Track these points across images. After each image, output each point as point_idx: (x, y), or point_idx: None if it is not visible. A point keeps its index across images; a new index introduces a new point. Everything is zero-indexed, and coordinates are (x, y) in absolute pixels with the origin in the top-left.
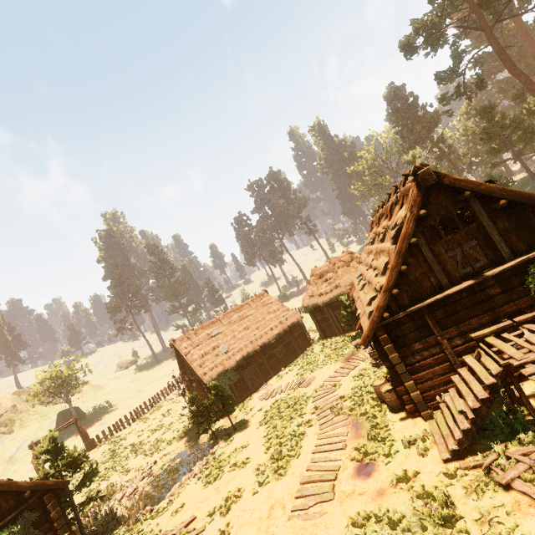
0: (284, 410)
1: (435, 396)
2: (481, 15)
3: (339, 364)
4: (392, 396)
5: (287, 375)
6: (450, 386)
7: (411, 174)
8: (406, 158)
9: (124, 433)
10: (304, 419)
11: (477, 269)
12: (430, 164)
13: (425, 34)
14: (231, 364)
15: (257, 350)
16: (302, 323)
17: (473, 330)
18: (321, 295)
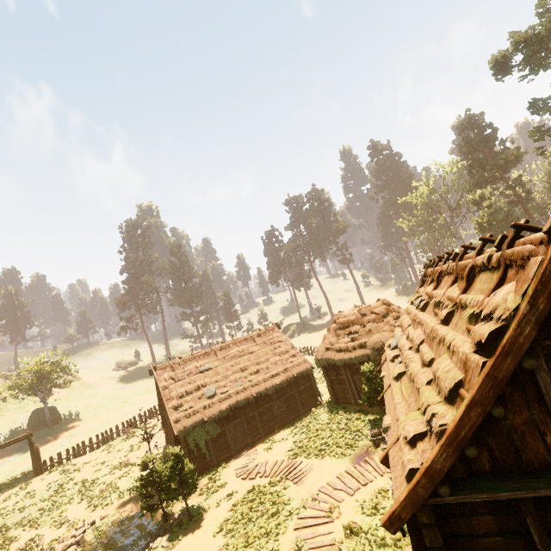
0: (256, 520)
1: None
2: None
3: (346, 464)
4: None
5: (277, 446)
6: None
7: (548, 230)
8: (472, 197)
9: (82, 461)
10: None
11: None
12: (500, 208)
13: (527, 51)
14: (214, 413)
15: (249, 401)
16: (312, 375)
17: None
18: (340, 351)
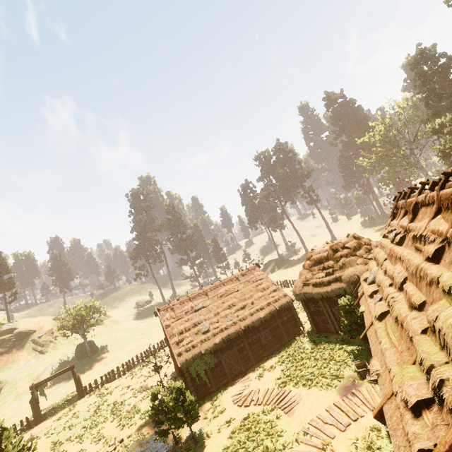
0: (252, 450)
1: None
2: None
3: (333, 396)
4: None
5: (267, 374)
6: None
7: None
8: (431, 127)
9: (113, 386)
10: None
11: None
12: None
13: None
14: (209, 346)
15: (238, 334)
16: (292, 307)
17: None
18: (316, 285)
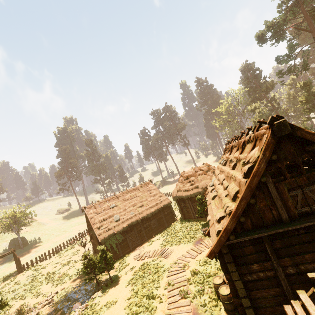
0: (147, 276)
1: (265, 312)
2: (311, 22)
3: (191, 246)
4: (228, 300)
5: (155, 243)
6: (280, 307)
7: (268, 123)
8: (250, 107)
9: (45, 263)
10: (158, 292)
11: (314, 210)
12: (264, 113)
13: (273, 31)
14: (119, 229)
15: (138, 221)
16: (171, 206)
17: (306, 263)
18: (185, 191)
